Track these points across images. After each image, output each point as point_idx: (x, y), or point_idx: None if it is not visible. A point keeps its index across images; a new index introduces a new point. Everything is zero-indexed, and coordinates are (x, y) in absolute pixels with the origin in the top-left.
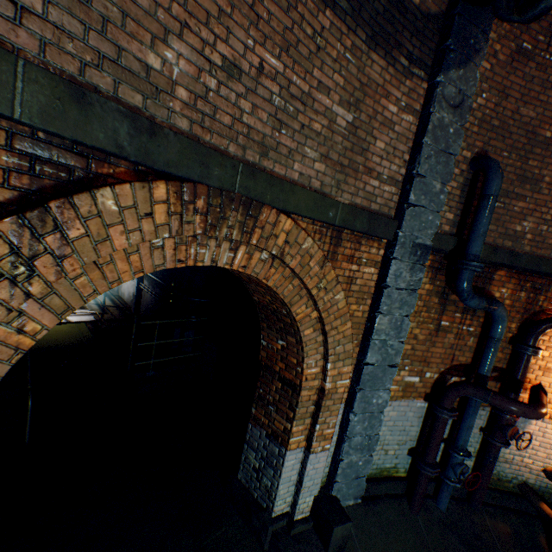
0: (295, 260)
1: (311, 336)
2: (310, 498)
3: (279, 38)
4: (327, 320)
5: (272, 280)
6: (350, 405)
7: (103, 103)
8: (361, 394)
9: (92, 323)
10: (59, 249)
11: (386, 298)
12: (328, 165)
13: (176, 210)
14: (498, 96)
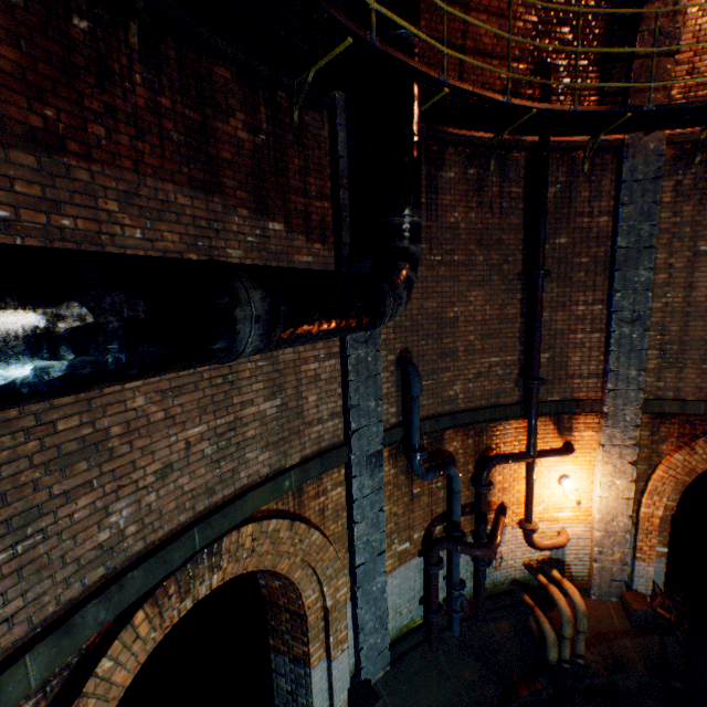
0: (266, 543)
1: (302, 574)
2: (344, 693)
3: (196, 410)
4: (311, 559)
5: (252, 564)
6: (355, 603)
7: (83, 613)
8: (361, 590)
9: None
10: None
11: (358, 509)
12: (271, 448)
13: (155, 612)
14: None
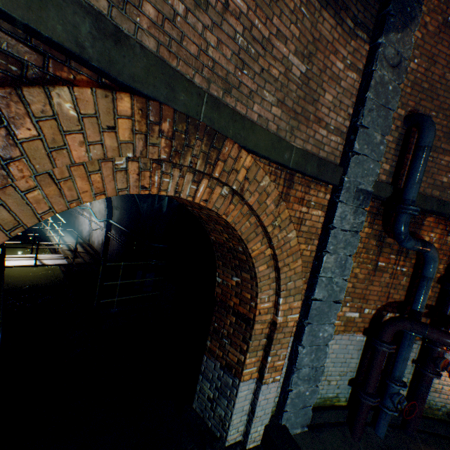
0: (253, 196)
1: (265, 273)
2: (261, 427)
3: None
4: (280, 257)
5: (231, 216)
6: (299, 338)
7: None
8: (309, 328)
9: (65, 267)
10: (3, 149)
11: (333, 239)
12: (283, 110)
13: (140, 128)
14: (428, 62)
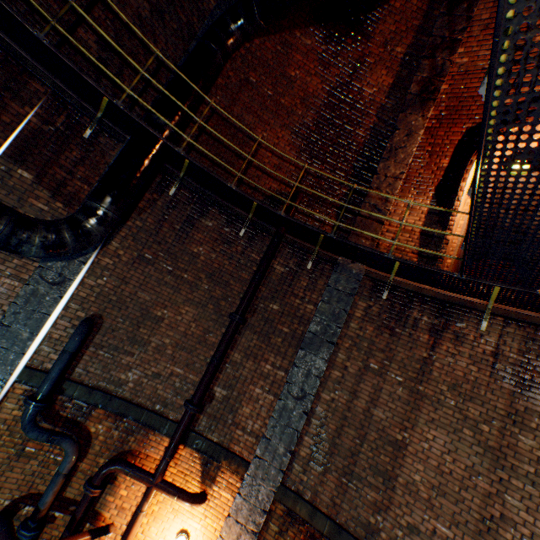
0: None
1: None
2: None
3: None
4: None
5: None
6: None
7: None
8: None
9: None
10: None
11: None
12: None
13: None
14: (120, 281)
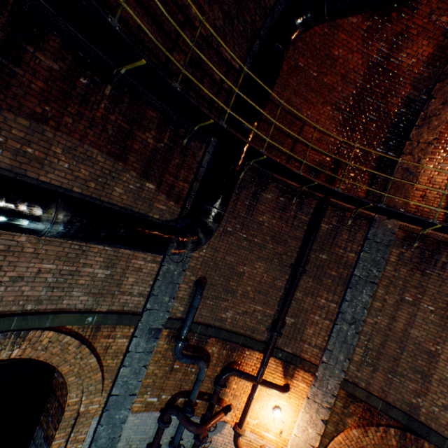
0: (57, 347)
1: (75, 380)
2: None
3: (54, 256)
4: (83, 373)
5: (44, 356)
6: (100, 419)
7: None
8: (108, 413)
9: None
10: None
11: (129, 357)
12: (91, 295)
13: None
14: (213, 251)
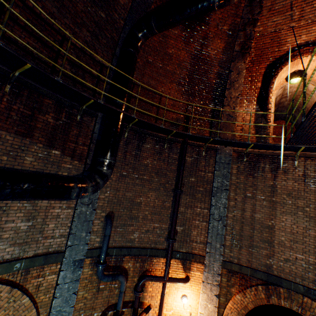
0: None
1: None
2: None
3: None
4: (18, 314)
5: None
6: None
7: None
8: None
9: None
10: None
11: (59, 289)
12: (16, 245)
13: None
14: (115, 191)
